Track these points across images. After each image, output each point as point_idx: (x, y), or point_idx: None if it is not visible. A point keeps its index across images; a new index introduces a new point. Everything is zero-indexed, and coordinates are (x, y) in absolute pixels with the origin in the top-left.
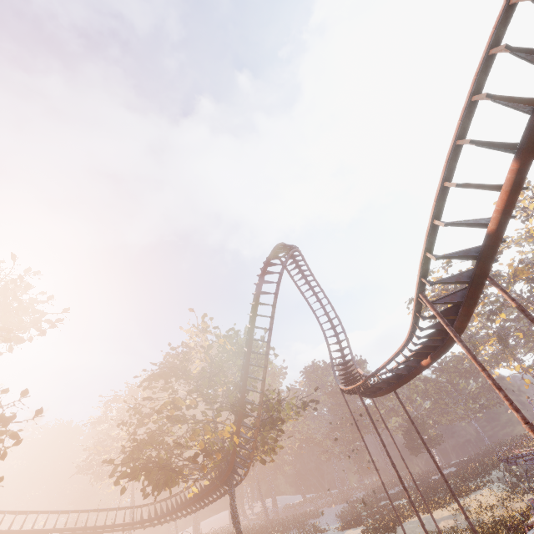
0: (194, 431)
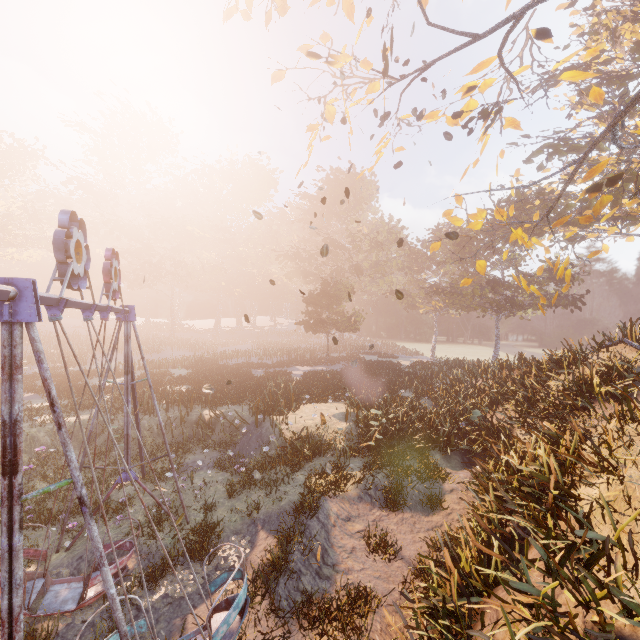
0: None
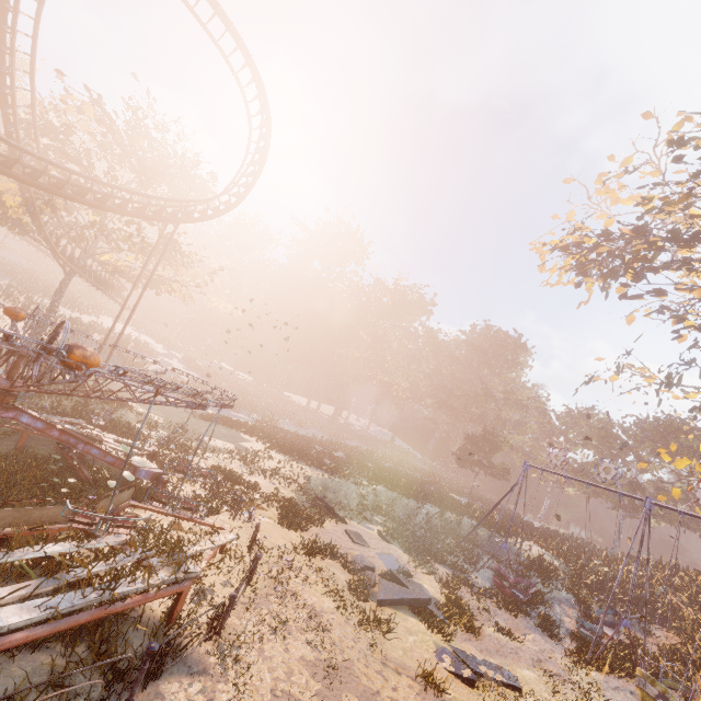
0: None
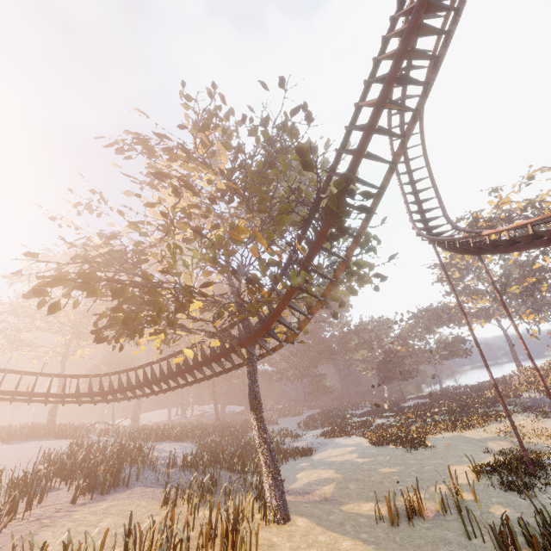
0: (236, 227)
